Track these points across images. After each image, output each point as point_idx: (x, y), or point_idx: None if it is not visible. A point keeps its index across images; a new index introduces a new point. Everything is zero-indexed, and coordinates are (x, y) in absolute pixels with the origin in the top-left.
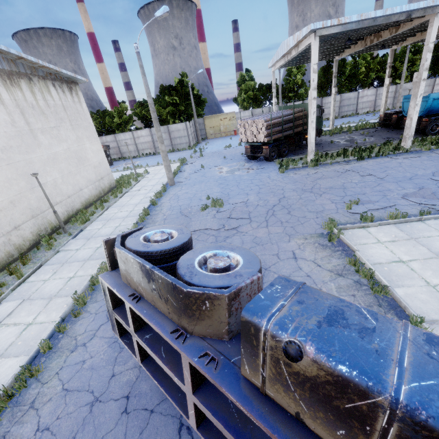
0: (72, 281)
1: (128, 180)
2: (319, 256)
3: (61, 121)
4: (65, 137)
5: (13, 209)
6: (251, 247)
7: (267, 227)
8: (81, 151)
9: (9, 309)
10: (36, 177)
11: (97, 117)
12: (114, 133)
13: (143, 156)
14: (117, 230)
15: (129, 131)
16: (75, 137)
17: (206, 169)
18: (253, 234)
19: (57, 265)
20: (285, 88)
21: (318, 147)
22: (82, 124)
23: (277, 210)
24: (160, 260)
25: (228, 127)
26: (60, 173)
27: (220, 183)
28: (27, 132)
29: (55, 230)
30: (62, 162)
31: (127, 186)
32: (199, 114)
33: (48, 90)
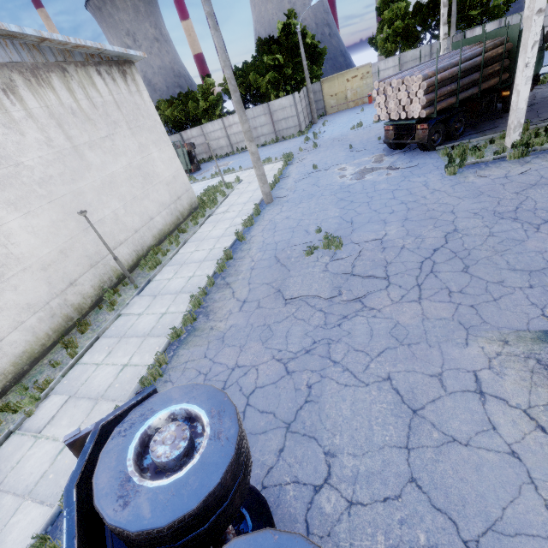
0: (124, 373)
1: (214, 195)
2: (542, 398)
3: (115, 126)
4: (123, 148)
5: (65, 261)
6: (387, 347)
7: (419, 301)
8: (148, 165)
9: (53, 410)
10: (84, 216)
11: (178, 104)
12: (201, 123)
13: (238, 152)
14: (189, 284)
15: (220, 117)
16: (137, 146)
17: (320, 172)
18: (392, 317)
19: (114, 338)
20: (464, 2)
21: (528, 112)
22: (145, 124)
23: (441, 262)
24: (150, 543)
25: (358, 91)
26: (120, 201)
27: (340, 199)
28: (69, 152)
29: (123, 277)
30: (123, 185)
31: (212, 206)
32: (315, 76)
33: (91, 82)
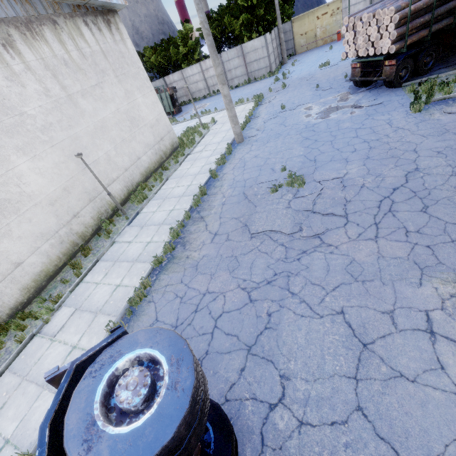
0: (117, 292)
1: (192, 135)
2: None
3: (103, 75)
4: (111, 95)
5: (68, 196)
6: (341, 283)
7: (376, 240)
8: (133, 110)
9: (64, 319)
10: (80, 158)
11: (161, 50)
12: (181, 68)
13: (214, 94)
14: (170, 216)
15: (198, 62)
16: (124, 92)
17: (287, 112)
18: (348, 254)
19: (110, 262)
20: None
21: None
22: (130, 72)
23: (400, 202)
24: None
25: (327, 28)
26: (111, 143)
27: (305, 138)
28: (65, 100)
29: (117, 210)
30: (113, 129)
31: (190, 146)
32: (286, 16)
33: (80, 32)
